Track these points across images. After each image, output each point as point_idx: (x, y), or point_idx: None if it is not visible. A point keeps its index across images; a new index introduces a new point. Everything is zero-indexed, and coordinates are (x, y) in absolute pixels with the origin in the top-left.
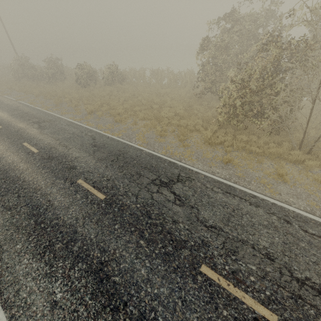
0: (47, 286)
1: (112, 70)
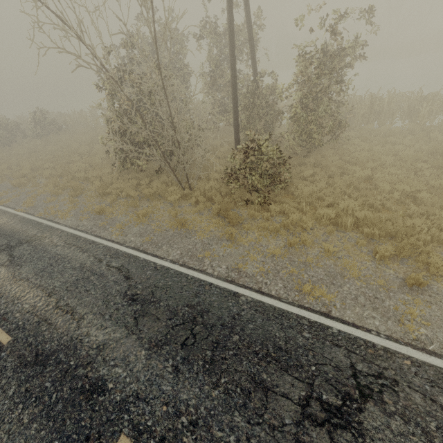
0: None
1: (39, 119)
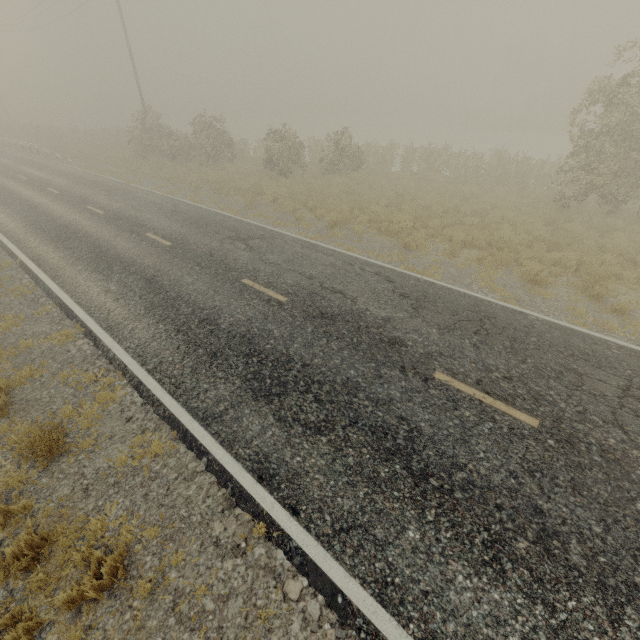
0: None
1: (345, 145)
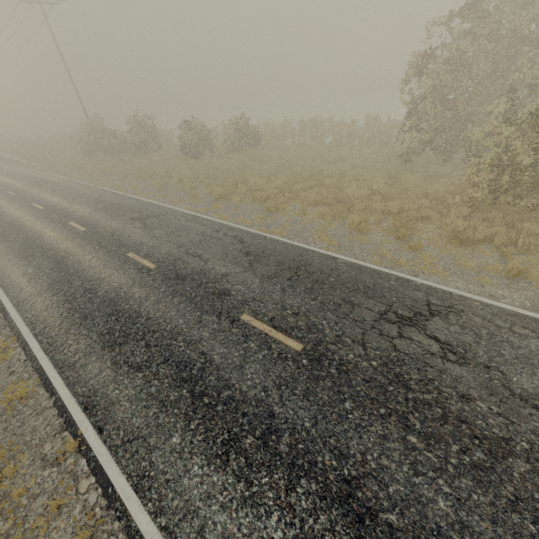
0: (255, 524)
1: (241, 127)
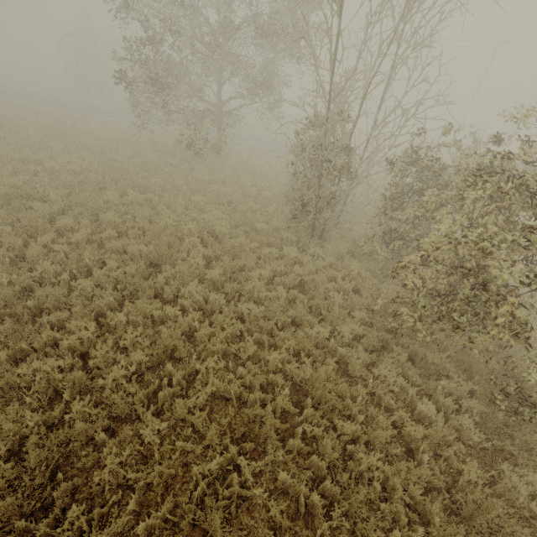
0: None
1: None
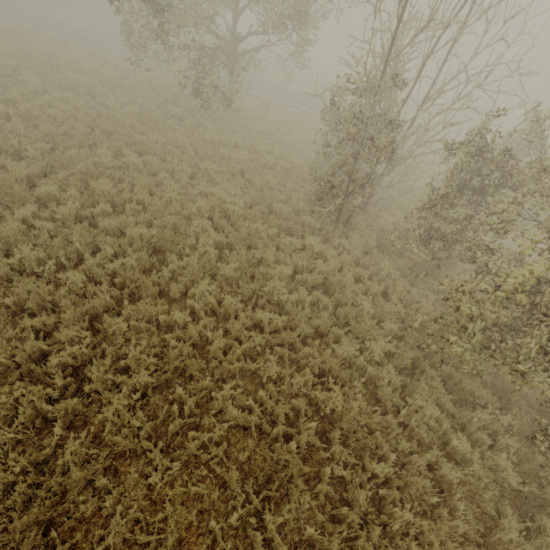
0: None
1: None
